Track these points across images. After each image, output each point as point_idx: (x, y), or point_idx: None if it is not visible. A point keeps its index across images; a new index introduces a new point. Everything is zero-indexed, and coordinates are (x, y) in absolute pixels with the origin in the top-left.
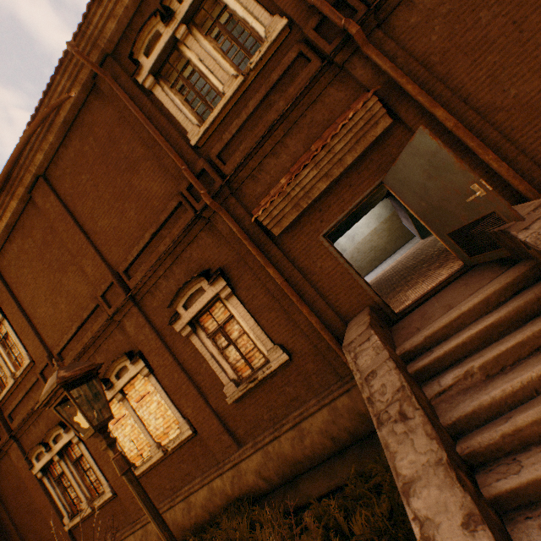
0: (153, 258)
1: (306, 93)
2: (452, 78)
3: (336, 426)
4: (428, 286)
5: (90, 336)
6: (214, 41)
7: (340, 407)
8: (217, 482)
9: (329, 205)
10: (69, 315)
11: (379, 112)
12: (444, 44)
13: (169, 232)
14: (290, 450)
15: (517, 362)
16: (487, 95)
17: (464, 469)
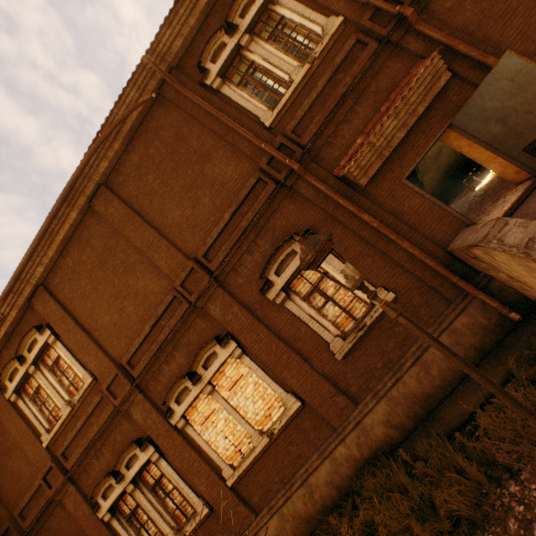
0: (235, 235)
1: (369, 67)
2: (489, 39)
3: (461, 346)
4: (502, 209)
5: (168, 332)
6: (275, 44)
7: (459, 327)
8: (340, 450)
9: (405, 153)
10: (139, 317)
11: (441, 68)
12: (476, 17)
13: (249, 209)
14: (417, 386)
15: None
16: (520, 46)
17: None
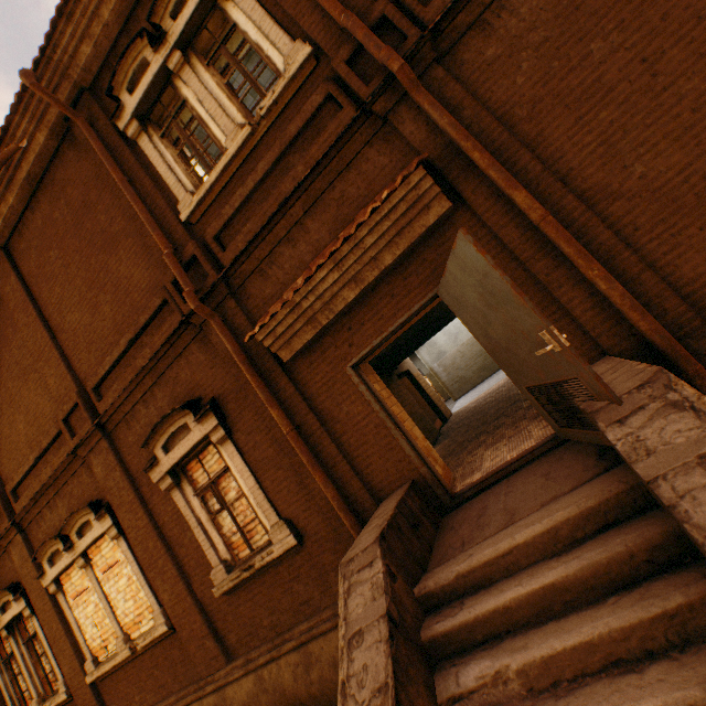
0: (129, 374)
1: (334, 155)
2: (546, 142)
3: None
4: (508, 454)
5: (50, 473)
6: (218, 75)
7: None
8: None
9: (362, 322)
10: (28, 440)
11: (431, 190)
12: (535, 90)
13: (152, 340)
14: (291, 682)
15: (581, 677)
16: (598, 171)
17: None
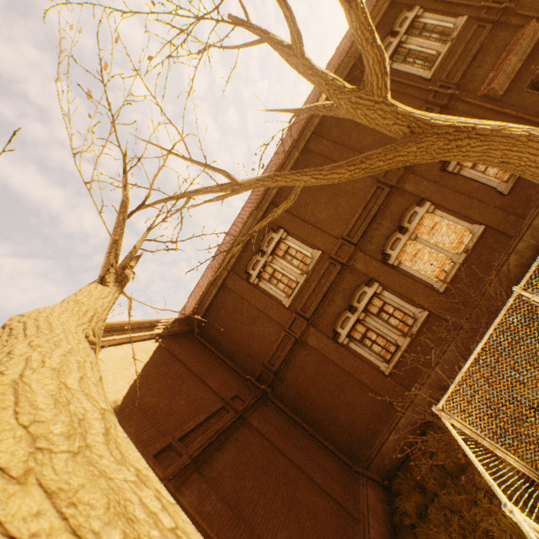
0: None
1: (489, 37)
2: None
3: None
4: None
5: (376, 209)
6: (423, 38)
7: None
8: (520, 245)
9: (522, 76)
10: (350, 207)
11: (537, 28)
12: None
13: None
14: None
15: None
16: None
17: None
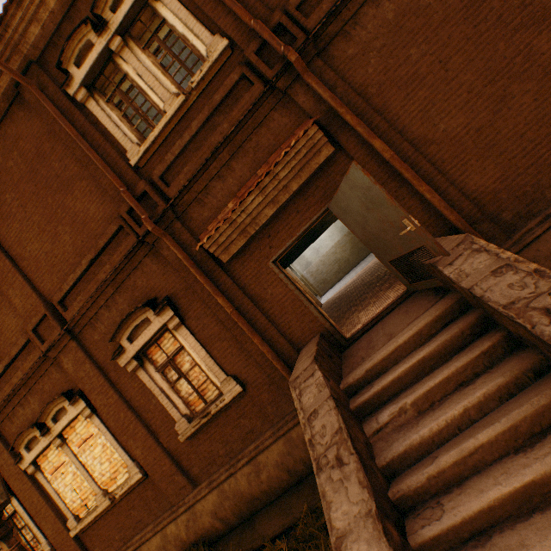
0: (92, 286)
1: (250, 116)
2: (388, 110)
3: (292, 458)
4: (377, 310)
5: (21, 376)
6: (153, 56)
7: (295, 437)
8: (171, 527)
9: (277, 231)
10: None
11: (321, 140)
12: (380, 77)
13: (110, 258)
14: (246, 486)
15: (444, 397)
16: (420, 128)
17: (393, 517)
